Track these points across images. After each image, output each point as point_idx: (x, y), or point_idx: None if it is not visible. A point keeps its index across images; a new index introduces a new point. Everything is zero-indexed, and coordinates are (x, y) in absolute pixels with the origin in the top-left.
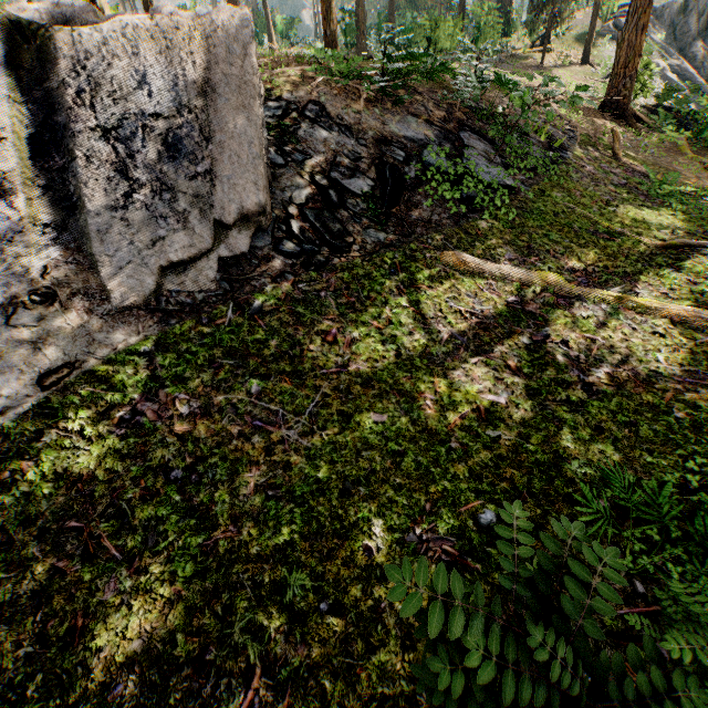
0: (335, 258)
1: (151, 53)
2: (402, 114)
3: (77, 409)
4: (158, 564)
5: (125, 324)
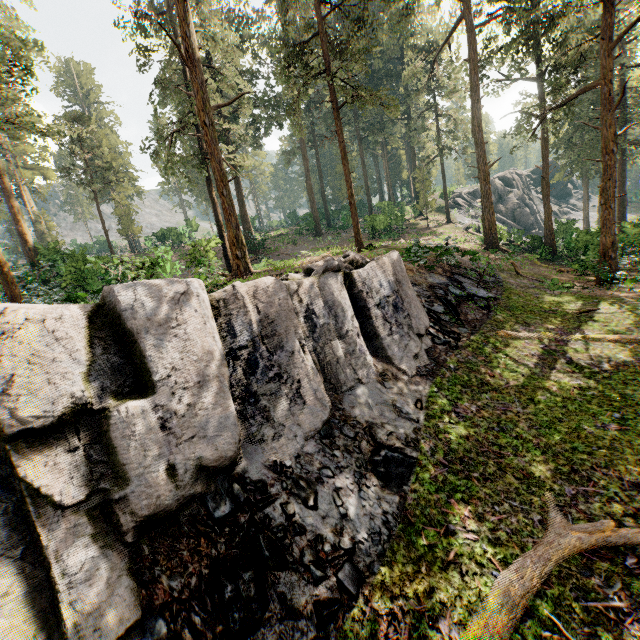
0: (458, 342)
1: (380, 274)
2: (427, 273)
3: (441, 414)
4: (527, 453)
5: (418, 382)
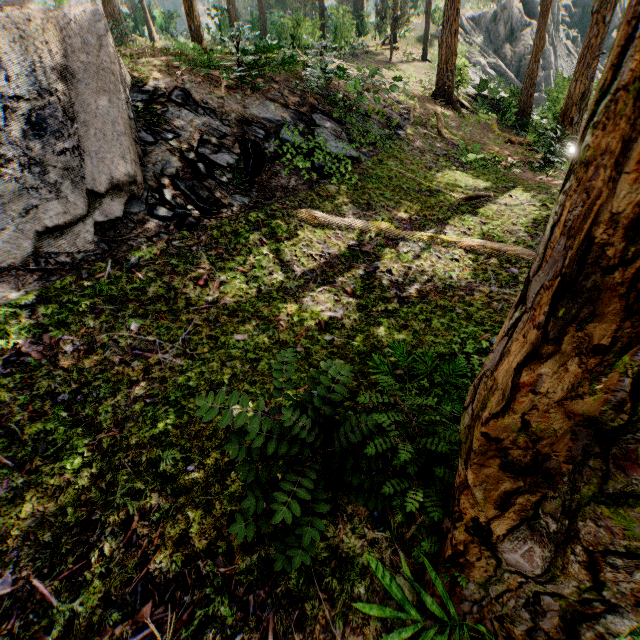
0: (206, 219)
1: (5, 42)
2: (261, 99)
3: None
4: (49, 464)
5: (5, 283)
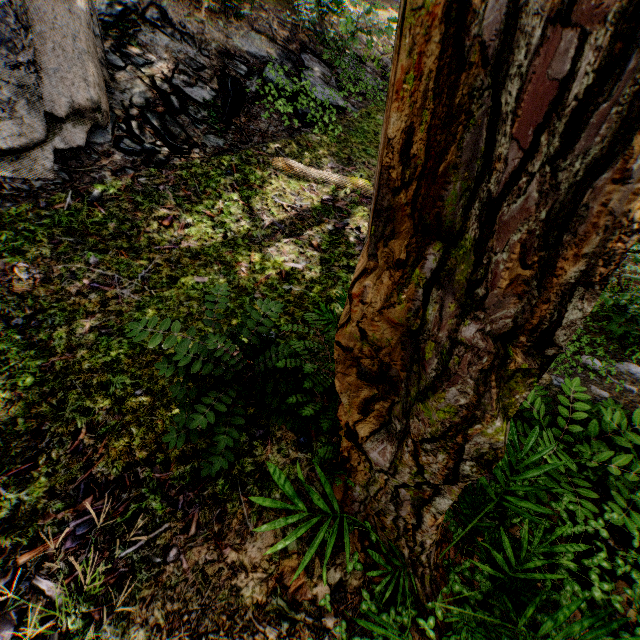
0: (176, 158)
1: None
2: (246, 30)
3: None
4: (2, 380)
5: None
